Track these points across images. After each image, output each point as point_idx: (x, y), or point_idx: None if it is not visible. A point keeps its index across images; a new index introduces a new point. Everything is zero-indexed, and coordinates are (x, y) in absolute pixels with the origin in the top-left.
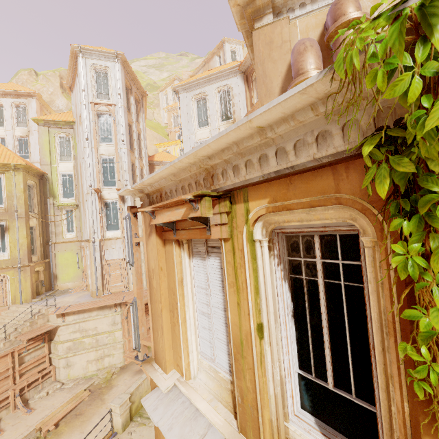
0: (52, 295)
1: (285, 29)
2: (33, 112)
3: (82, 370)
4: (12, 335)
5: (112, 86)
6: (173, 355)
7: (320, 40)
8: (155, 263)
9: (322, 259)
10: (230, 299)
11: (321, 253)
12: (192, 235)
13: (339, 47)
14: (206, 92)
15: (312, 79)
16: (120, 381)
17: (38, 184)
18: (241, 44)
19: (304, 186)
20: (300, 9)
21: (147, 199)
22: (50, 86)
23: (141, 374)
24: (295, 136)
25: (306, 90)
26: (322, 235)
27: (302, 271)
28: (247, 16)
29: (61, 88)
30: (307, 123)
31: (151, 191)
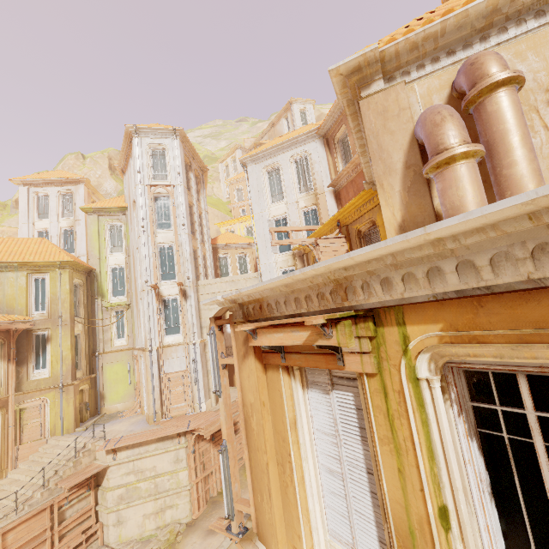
0: (98, 421)
1: (402, 95)
2: (80, 199)
3: (137, 528)
4: (51, 481)
5: (171, 164)
6: (286, 531)
7: (449, 103)
8: (254, 395)
9: (536, 411)
10: (383, 461)
11: (533, 401)
12: (312, 363)
13: (486, 113)
14: (279, 161)
15: (548, 188)
16: (187, 546)
17: (85, 283)
18: (312, 103)
19: (507, 312)
20: (417, 71)
21: (240, 311)
22: (98, 169)
23: (215, 534)
24: (491, 248)
25: (535, 200)
26: (530, 375)
27: (501, 426)
28: (350, 84)
29: (110, 169)
30: (515, 232)
31: (246, 301)
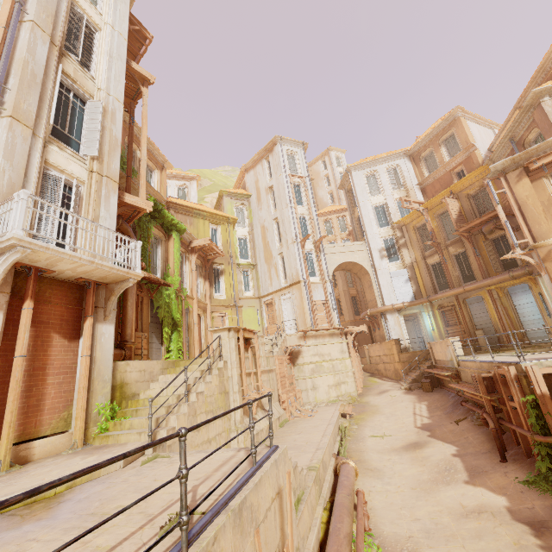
0: None
1: None
2: (194, 192)
3: (325, 394)
4: (279, 344)
5: (301, 164)
6: None
7: None
8: (529, 191)
9: None
10: None
11: None
12: None
13: None
14: (376, 170)
15: None
16: (370, 399)
17: None
18: (343, 152)
19: None
20: None
21: (513, 166)
22: None
23: (387, 392)
24: None
25: None
26: None
27: None
28: (535, 98)
29: None
30: None
31: (519, 160)
